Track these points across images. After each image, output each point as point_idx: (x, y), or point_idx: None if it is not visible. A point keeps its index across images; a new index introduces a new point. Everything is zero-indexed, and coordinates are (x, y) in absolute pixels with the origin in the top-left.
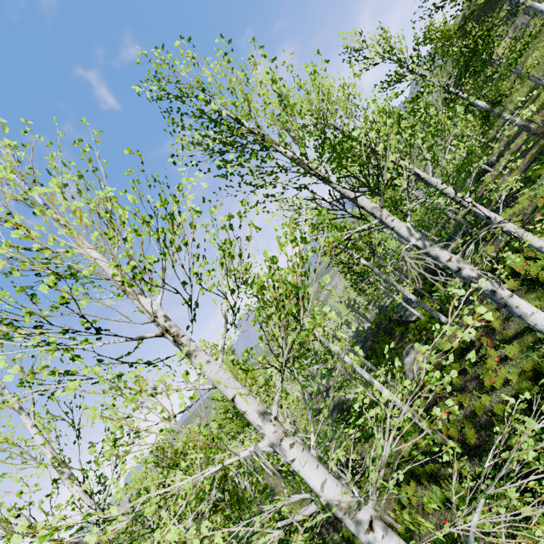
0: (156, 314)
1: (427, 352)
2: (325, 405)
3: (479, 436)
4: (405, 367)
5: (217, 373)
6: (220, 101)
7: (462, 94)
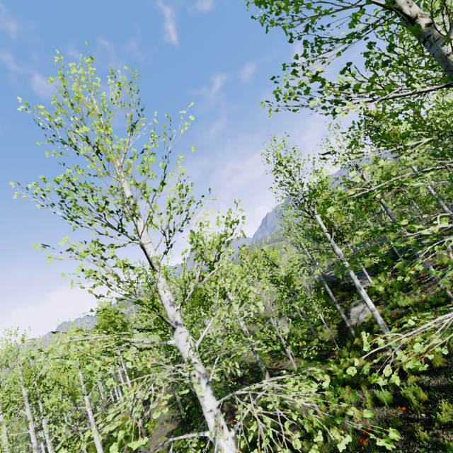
0: (412, 1)
1: None
2: None
3: (448, 361)
4: (351, 314)
5: None
6: None
7: None
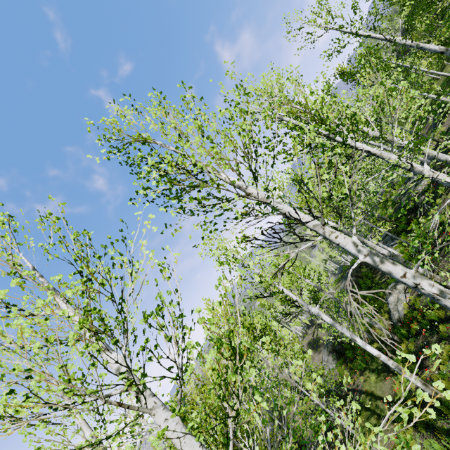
0: (120, 370)
1: (380, 432)
2: (286, 448)
3: None
4: (390, 306)
5: (174, 432)
6: (151, 162)
7: (411, 43)
